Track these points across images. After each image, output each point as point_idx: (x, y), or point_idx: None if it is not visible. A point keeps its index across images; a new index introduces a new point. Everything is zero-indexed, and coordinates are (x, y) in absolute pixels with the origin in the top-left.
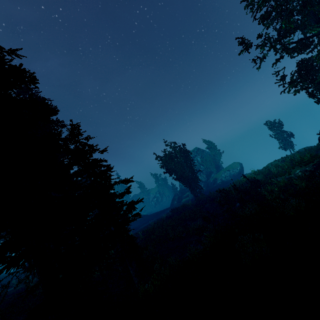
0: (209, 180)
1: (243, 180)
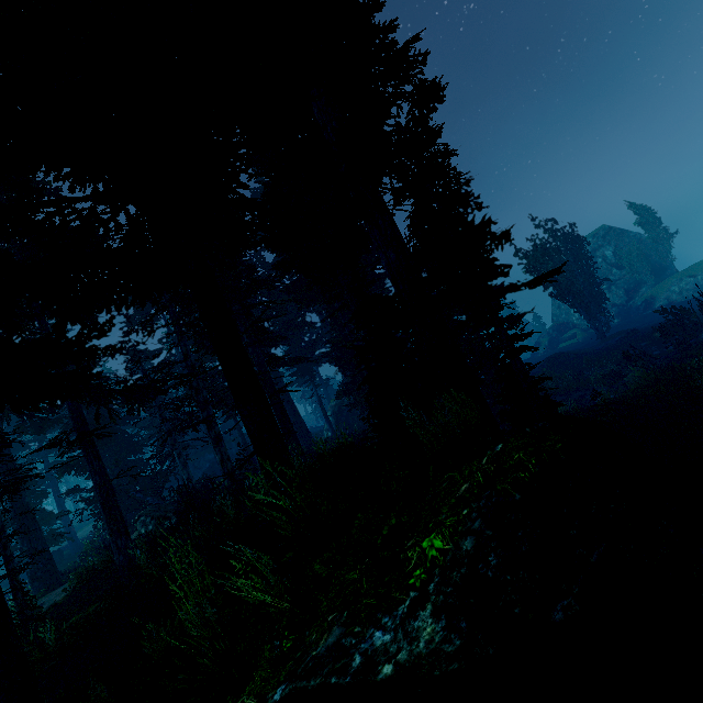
0: (633, 301)
1: None
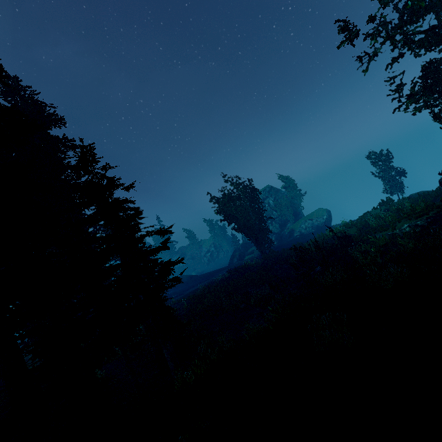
0: (284, 231)
1: (329, 234)
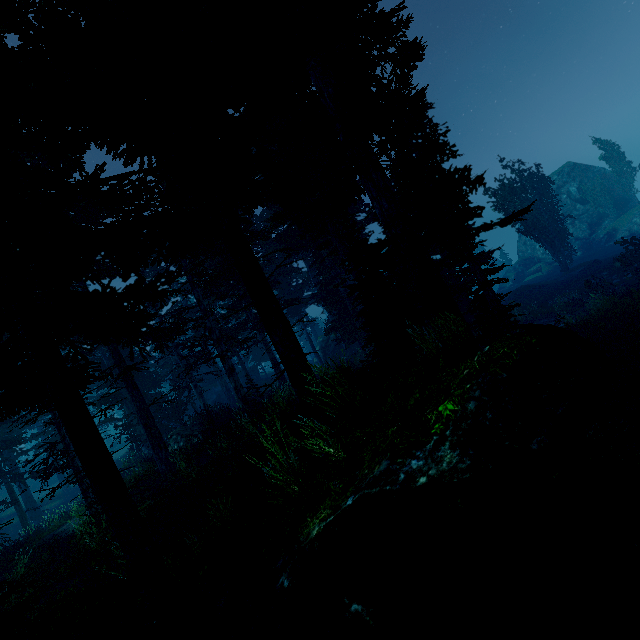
0: (596, 234)
1: None
